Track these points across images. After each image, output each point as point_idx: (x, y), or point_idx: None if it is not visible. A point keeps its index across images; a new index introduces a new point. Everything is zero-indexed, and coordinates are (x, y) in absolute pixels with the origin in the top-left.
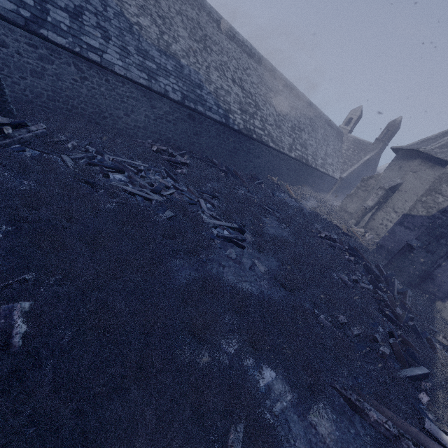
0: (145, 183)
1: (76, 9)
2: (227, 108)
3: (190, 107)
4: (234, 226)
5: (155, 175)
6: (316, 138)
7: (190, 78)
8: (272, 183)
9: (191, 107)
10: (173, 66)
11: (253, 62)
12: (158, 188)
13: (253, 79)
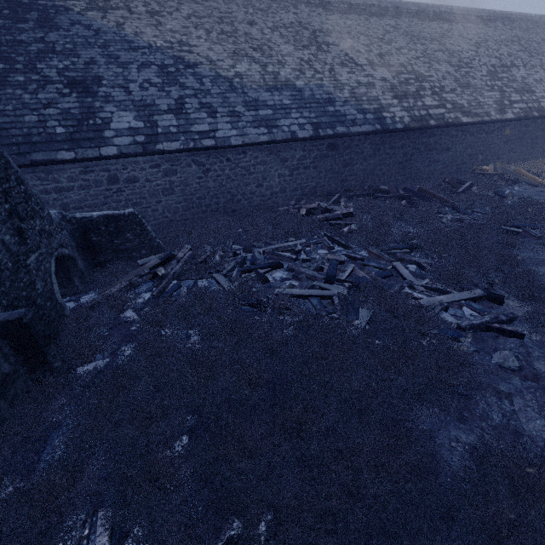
0: (313, 272)
1: (177, 103)
2: (376, 108)
3: (328, 135)
4: (477, 294)
5: (317, 250)
6: (542, 65)
7: (315, 98)
8: (486, 177)
9: (329, 135)
10: (290, 97)
11: (388, 21)
12: (331, 272)
13: (398, 43)
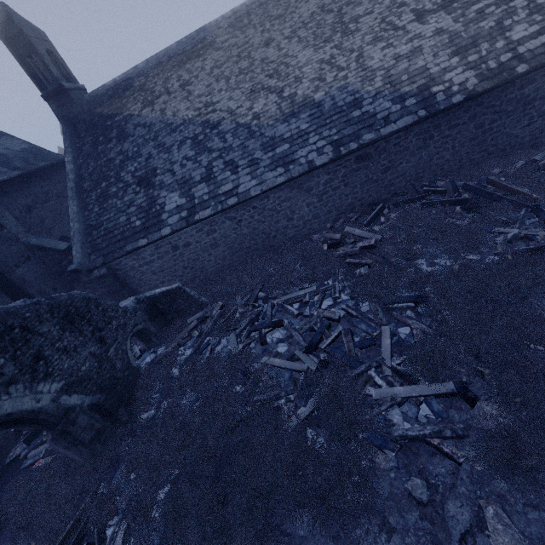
0: (300, 337)
1: (207, 169)
2: (421, 84)
3: (351, 150)
4: (445, 389)
5: (323, 300)
6: None
7: (337, 108)
8: None
9: (352, 150)
10: (308, 118)
11: None
12: (315, 339)
13: None
